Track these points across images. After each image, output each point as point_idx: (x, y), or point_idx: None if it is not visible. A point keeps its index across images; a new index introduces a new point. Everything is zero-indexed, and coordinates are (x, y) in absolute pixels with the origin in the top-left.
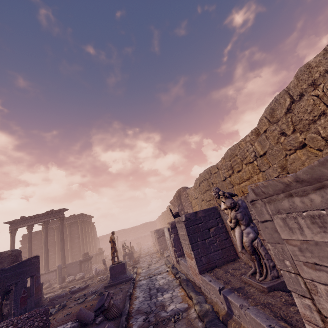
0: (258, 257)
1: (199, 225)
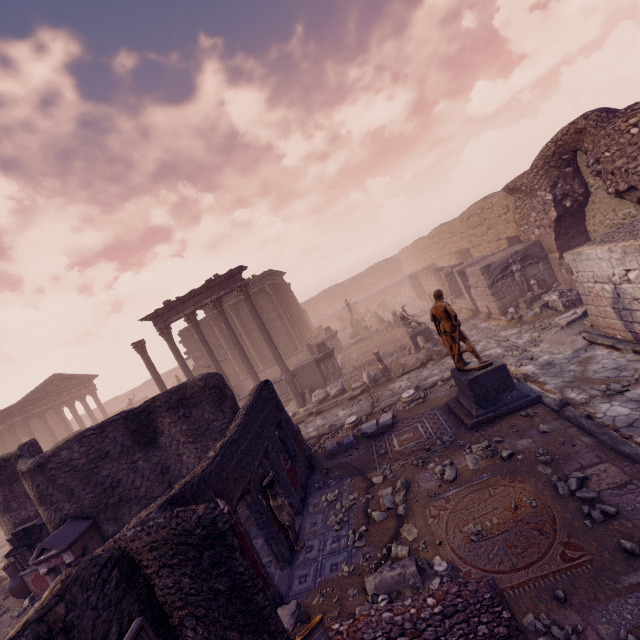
0: None
1: None
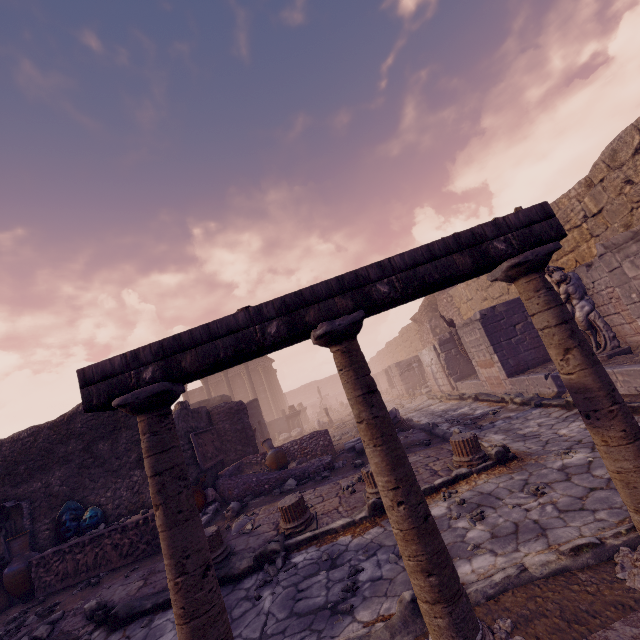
0: (594, 331)
1: (500, 322)
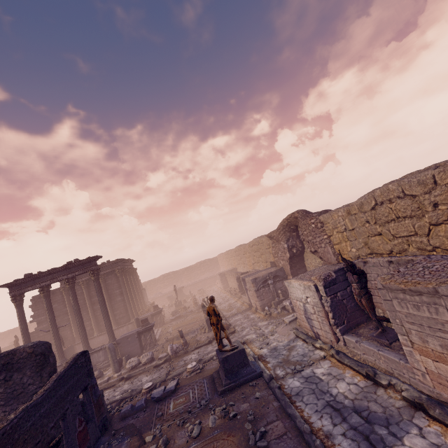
0: None
1: None
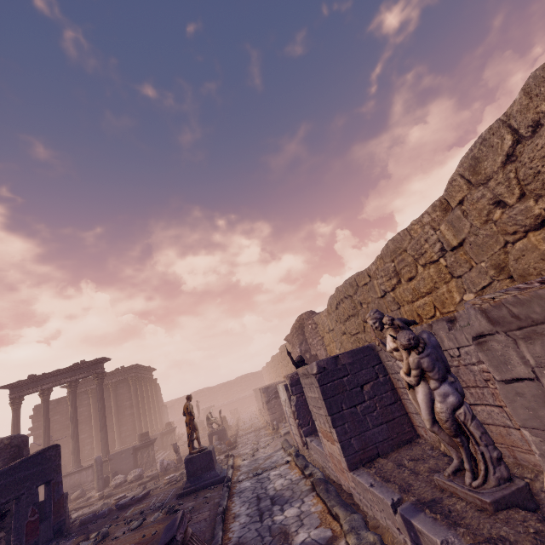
0: (465, 440)
1: (343, 379)
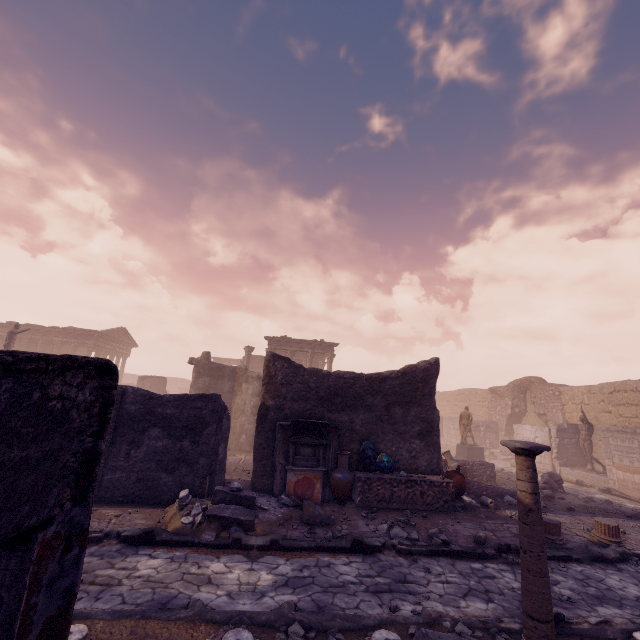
0: None
1: None
